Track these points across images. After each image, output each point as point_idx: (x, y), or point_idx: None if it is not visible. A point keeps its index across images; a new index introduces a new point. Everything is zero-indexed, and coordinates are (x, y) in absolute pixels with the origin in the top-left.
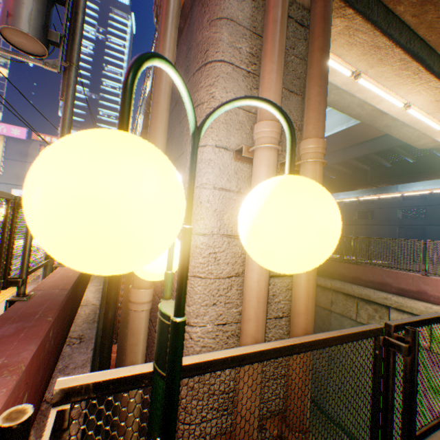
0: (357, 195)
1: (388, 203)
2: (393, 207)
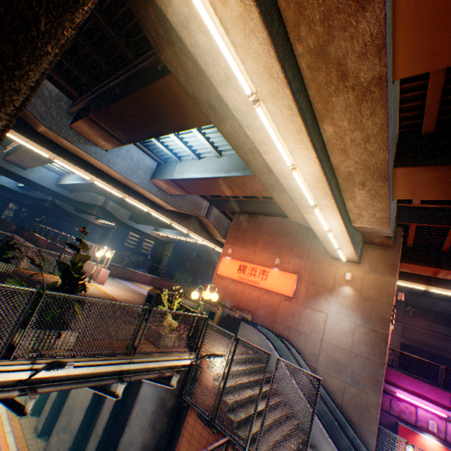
0: (175, 234)
1: (212, 250)
2: (214, 253)
